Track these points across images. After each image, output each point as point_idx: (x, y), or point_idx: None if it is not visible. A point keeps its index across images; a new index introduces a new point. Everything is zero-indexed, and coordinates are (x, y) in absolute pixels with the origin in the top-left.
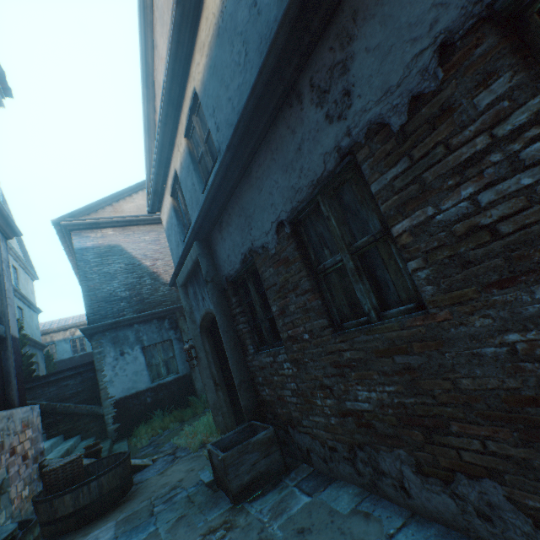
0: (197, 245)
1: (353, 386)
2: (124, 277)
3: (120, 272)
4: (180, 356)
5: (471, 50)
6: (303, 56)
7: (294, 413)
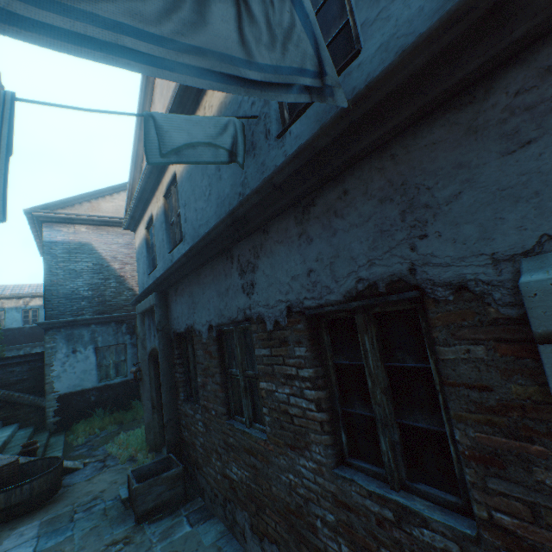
0: (156, 296)
1: (231, 460)
2: (90, 276)
3: (86, 271)
4: (131, 360)
5: (297, 322)
6: (235, 240)
7: (199, 459)
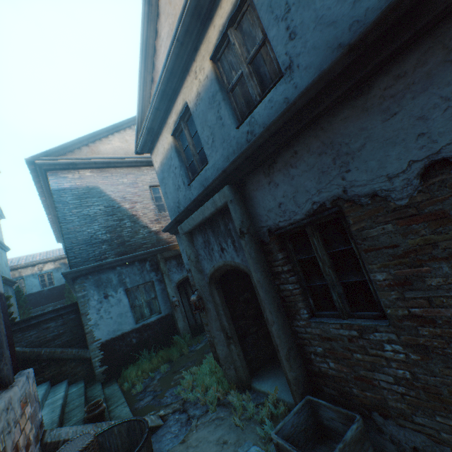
0: (229, 189)
1: None
2: (104, 219)
3: (99, 215)
4: (161, 297)
5: None
6: None
7: (393, 402)
